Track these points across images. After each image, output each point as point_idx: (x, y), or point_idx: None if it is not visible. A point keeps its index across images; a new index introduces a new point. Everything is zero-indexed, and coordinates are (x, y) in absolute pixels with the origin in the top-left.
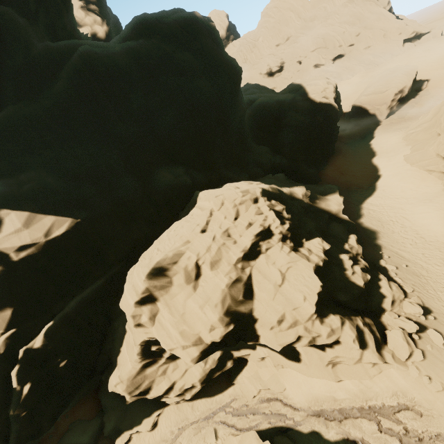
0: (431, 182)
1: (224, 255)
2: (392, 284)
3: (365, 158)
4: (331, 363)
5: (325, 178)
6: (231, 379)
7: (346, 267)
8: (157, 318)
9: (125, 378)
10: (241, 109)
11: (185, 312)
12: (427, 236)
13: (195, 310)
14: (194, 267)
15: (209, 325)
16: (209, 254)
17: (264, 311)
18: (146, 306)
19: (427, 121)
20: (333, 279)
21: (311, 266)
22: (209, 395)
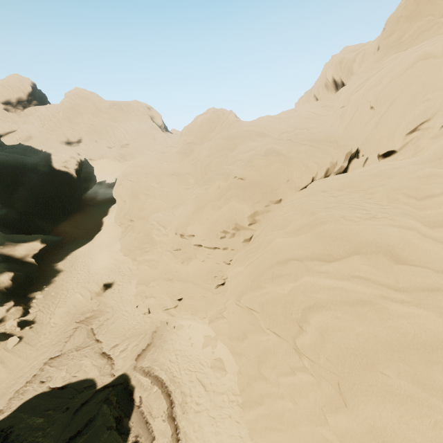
0: (118, 233)
1: None
2: (14, 308)
3: (100, 217)
4: None
5: (57, 231)
6: None
7: None
8: None
9: None
10: None
11: None
12: (92, 270)
13: None
14: None
15: None
16: None
17: None
18: None
19: None
20: None
21: None
22: None
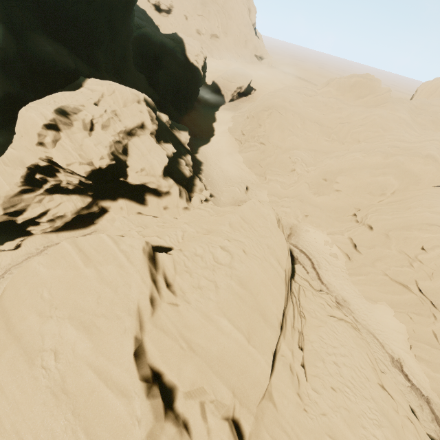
0: (235, 146)
1: (112, 125)
2: (201, 182)
3: (210, 121)
4: (162, 207)
5: (182, 123)
6: (93, 220)
7: (182, 164)
8: (59, 143)
9: (2, 195)
10: (130, 27)
11: (83, 145)
12: (224, 171)
13: (91, 145)
14: (90, 122)
15: (101, 155)
16: (102, 119)
17: (134, 163)
18: (51, 131)
19: (244, 111)
20: (173, 167)
21: (164, 152)
22: (74, 229)
